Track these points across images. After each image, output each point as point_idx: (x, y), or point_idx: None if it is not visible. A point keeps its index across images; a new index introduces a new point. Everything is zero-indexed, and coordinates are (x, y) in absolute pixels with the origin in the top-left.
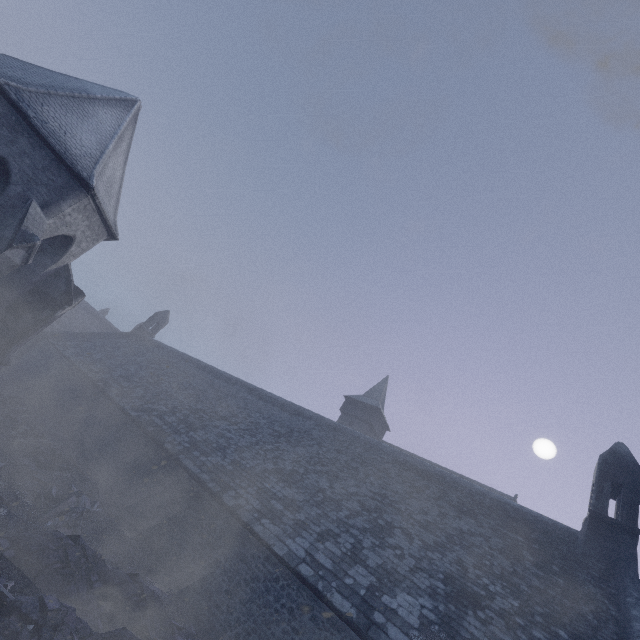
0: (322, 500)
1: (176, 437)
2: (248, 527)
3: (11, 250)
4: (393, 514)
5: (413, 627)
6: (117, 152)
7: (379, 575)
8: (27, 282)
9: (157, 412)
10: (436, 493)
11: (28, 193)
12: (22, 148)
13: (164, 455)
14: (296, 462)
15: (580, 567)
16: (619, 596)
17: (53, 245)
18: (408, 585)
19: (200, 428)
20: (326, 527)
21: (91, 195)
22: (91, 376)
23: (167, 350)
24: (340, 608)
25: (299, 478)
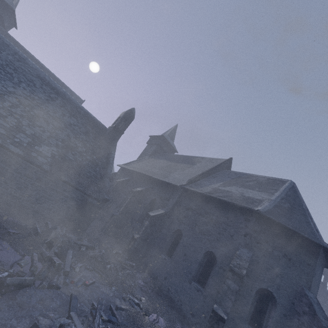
0: None
1: None
2: None
3: None
4: (39, 110)
5: (49, 157)
6: None
7: (33, 138)
8: None
9: None
10: (61, 103)
11: None
12: None
13: None
14: None
15: (105, 140)
16: (111, 148)
17: None
18: (47, 143)
19: None
20: None
21: None
22: None
23: None
24: (14, 151)
25: None
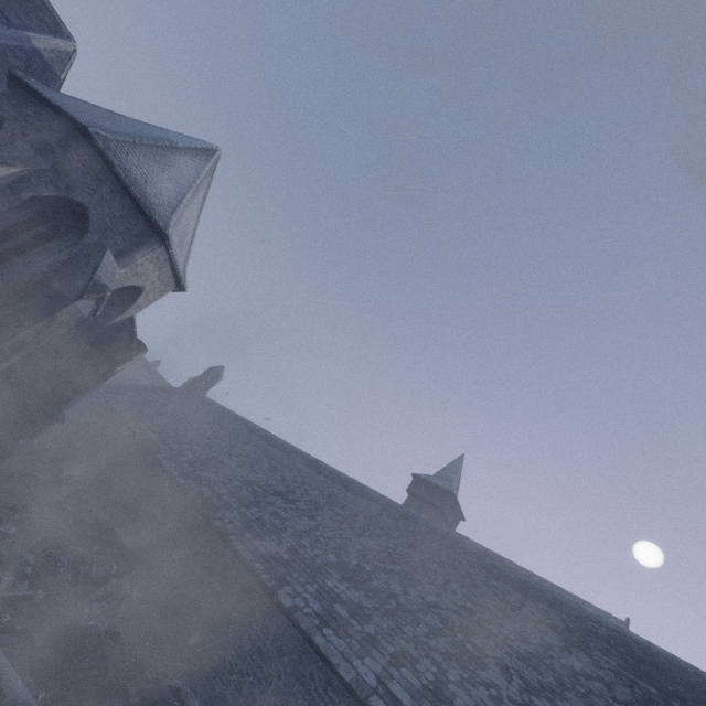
0: (395, 609)
1: (227, 513)
2: (307, 637)
3: (81, 301)
4: (483, 637)
5: None
6: (194, 201)
7: None
8: (91, 334)
9: (207, 481)
10: (535, 613)
11: (104, 242)
12: (103, 196)
13: (213, 534)
14: (362, 556)
15: None
16: None
17: (121, 296)
18: None
19: (253, 504)
20: (401, 647)
21: (165, 245)
22: (140, 434)
23: (219, 409)
24: None
25: (366, 577)
